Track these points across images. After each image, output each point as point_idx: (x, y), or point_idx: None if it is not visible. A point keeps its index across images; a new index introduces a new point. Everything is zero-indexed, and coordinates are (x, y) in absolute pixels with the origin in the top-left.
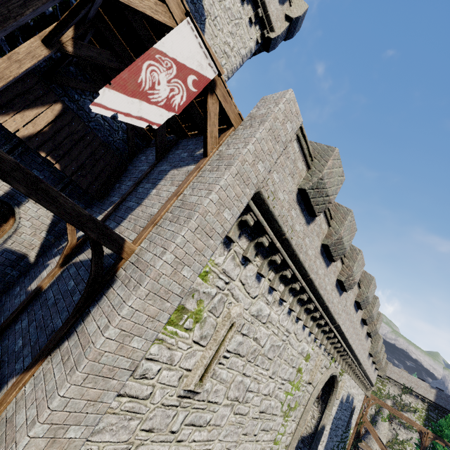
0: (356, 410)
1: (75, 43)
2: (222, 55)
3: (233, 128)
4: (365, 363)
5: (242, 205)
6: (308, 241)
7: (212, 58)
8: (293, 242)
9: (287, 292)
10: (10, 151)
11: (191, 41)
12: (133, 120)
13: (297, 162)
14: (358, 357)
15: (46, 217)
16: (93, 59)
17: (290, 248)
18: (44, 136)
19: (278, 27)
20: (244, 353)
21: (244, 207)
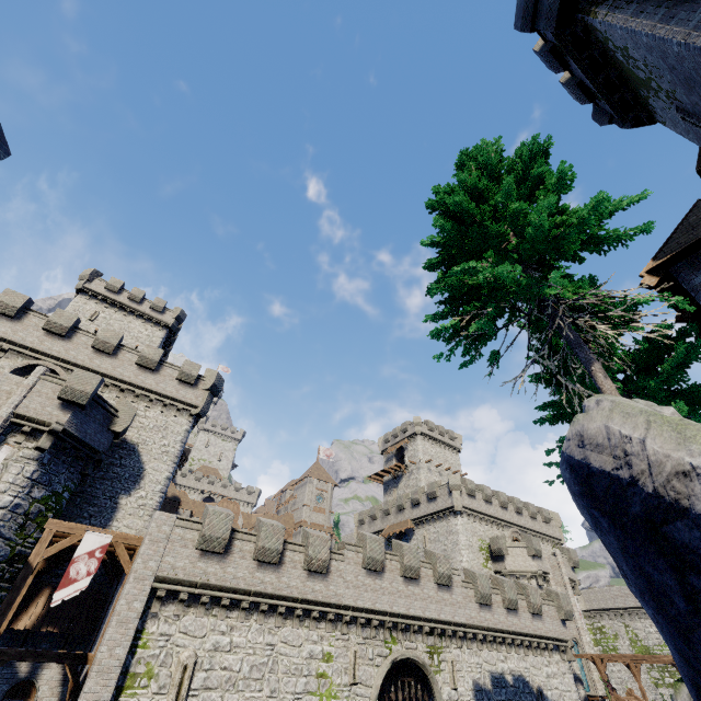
0: (560, 692)
1: (46, 560)
2: (162, 455)
3: (139, 546)
4: (481, 618)
5: (146, 592)
6: (232, 569)
7: (107, 534)
8: (212, 580)
9: (242, 613)
10: (24, 641)
11: (92, 538)
12: (72, 595)
13: (185, 537)
14: (442, 618)
15: (58, 674)
16: (58, 559)
17: (212, 586)
18: (43, 616)
19: (200, 401)
20: (216, 685)
21: (149, 592)
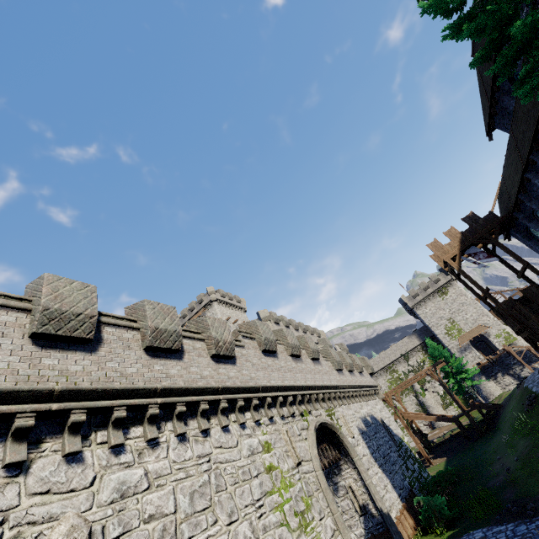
0: (388, 419)
1: None
2: None
3: None
4: (342, 380)
5: None
6: (115, 364)
7: None
8: (84, 383)
9: (150, 426)
10: None
11: None
12: None
13: None
14: (326, 384)
15: None
16: None
17: (86, 392)
18: None
19: None
20: None
21: None
